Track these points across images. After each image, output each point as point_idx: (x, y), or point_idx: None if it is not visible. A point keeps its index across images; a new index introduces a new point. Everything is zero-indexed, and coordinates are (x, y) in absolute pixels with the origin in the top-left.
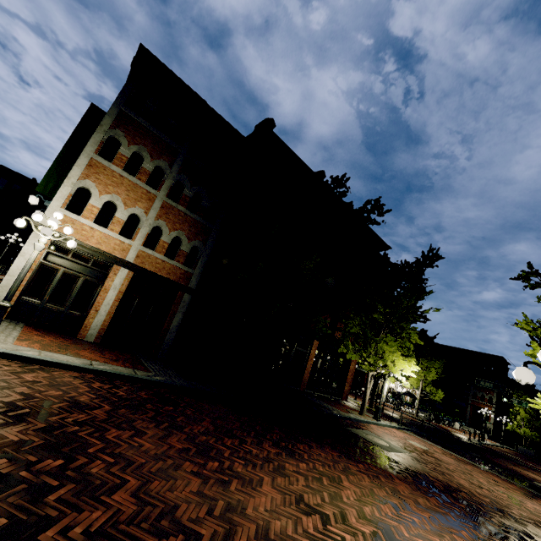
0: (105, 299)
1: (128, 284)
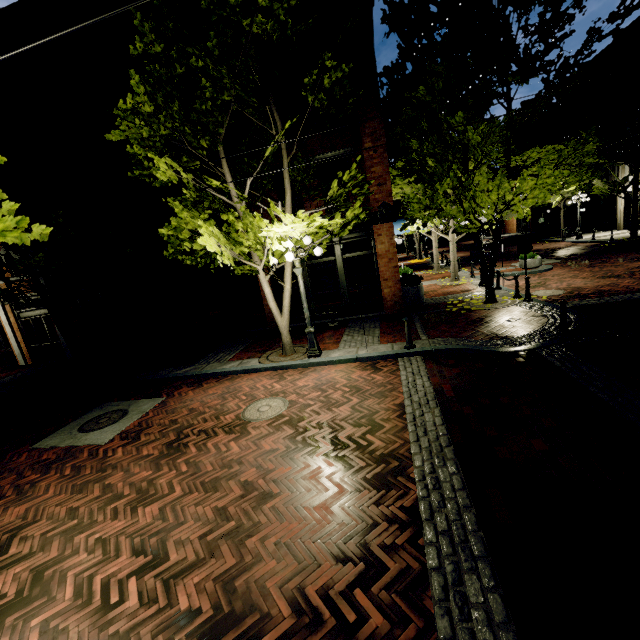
0: (8, 334)
1: (17, 314)
